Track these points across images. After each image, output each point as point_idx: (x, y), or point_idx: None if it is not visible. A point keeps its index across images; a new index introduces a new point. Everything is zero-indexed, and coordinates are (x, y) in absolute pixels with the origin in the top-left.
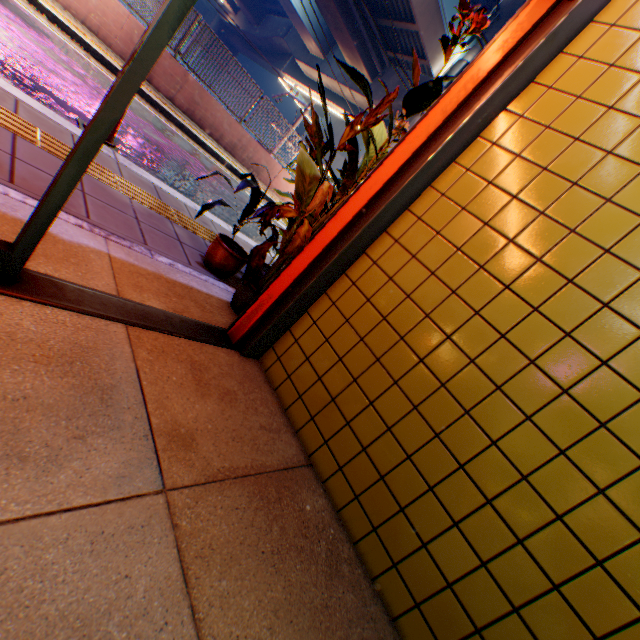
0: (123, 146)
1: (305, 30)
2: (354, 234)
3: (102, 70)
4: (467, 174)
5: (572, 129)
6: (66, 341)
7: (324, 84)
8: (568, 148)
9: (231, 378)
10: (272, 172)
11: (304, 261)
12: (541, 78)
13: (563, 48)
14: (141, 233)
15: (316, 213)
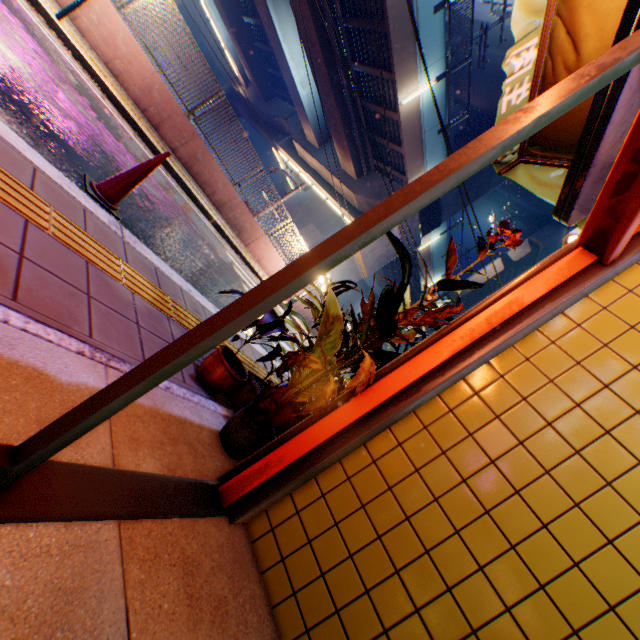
0: (124, 205)
1: (307, 121)
2: (387, 414)
3: (114, 112)
4: (501, 380)
5: (601, 373)
6: (47, 589)
7: (315, 167)
8: (599, 391)
9: (222, 571)
10: (254, 234)
11: (327, 428)
12: (570, 312)
13: (589, 293)
14: (141, 345)
15: (356, 391)
